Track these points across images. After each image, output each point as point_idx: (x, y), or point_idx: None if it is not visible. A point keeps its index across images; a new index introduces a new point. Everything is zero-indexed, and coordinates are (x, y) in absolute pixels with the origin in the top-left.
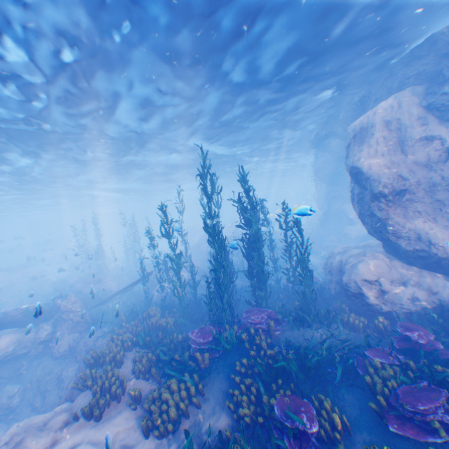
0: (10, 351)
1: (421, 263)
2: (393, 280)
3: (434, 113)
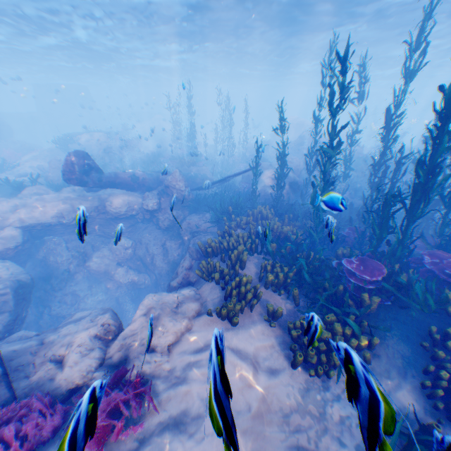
0: (123, 212)
1: None
2: None
3: None
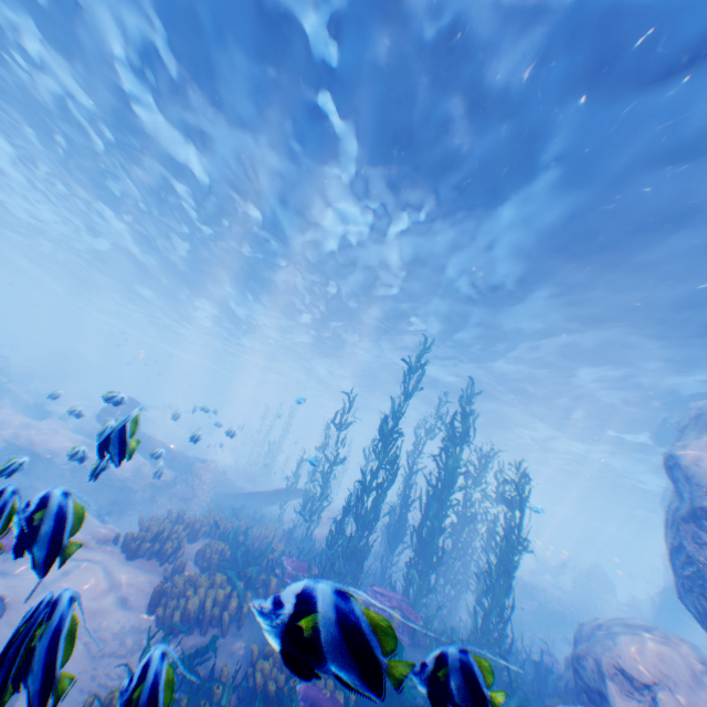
0: (124, 476)
1: None
2: None
3: None
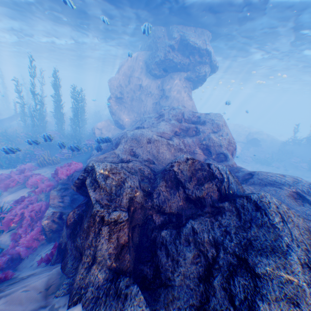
0: None
1: (118, 126)
2: (108, 130)
3: (146, 67)
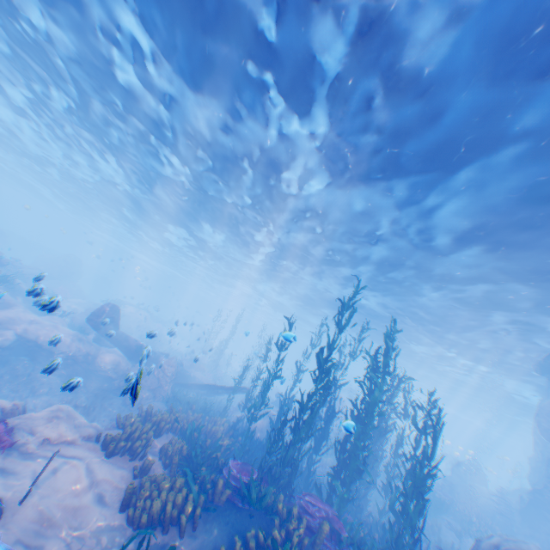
0: (106, 367)
1: None
2: None
3: None
